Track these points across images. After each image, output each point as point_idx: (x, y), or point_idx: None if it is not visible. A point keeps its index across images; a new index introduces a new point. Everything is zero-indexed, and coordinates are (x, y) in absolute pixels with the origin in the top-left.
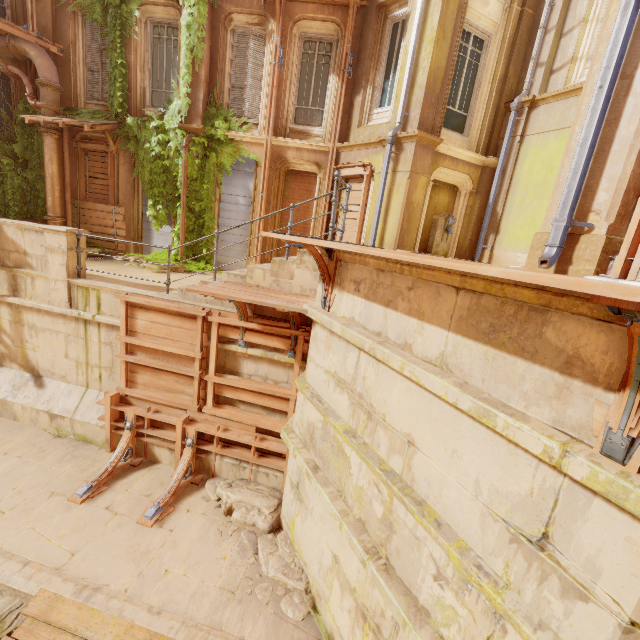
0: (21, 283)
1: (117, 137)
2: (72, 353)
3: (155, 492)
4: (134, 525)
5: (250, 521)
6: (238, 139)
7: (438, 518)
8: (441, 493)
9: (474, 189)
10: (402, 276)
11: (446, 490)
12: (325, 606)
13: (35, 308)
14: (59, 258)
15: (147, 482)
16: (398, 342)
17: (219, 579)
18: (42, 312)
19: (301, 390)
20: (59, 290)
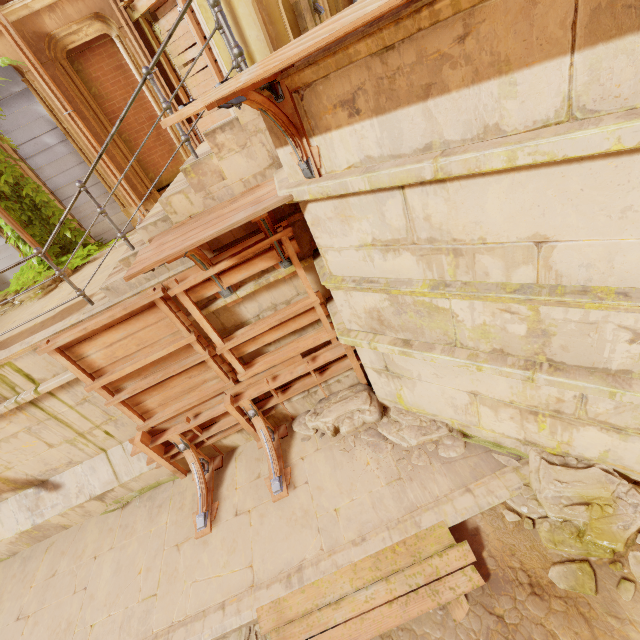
0: None
1: None
2: (53, 439)
3: (260, 470)
4: (273, 506)
5: (359, 424)
6: None
7: (617, 290)
8: (613, 265)
9: None
10: (436, 28)
11: (621, 258)
12: (477, 429)
13: None
14: None
15: (245, 469)
16: (470, 136)
17: (380, 480)
18: None
19: (337, 288)
20: None
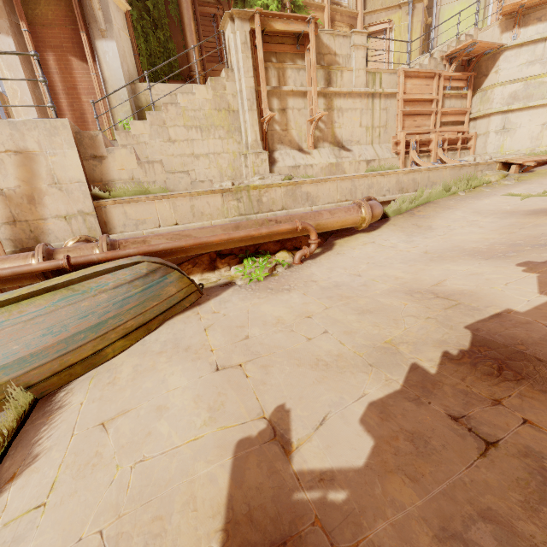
0: (333, 77)
1: (228, 0)
2: (364, 122)
3: None
4: None
5: (483, 159)
6: (308, 6)
7: None
8: None
9: (424, 38)
10: None
11: None
12: (539, 148)
13: (342, 95)
14: (361, 53)
15: None
16: None
17: None
18: (346, 97)
19: (502, 84)
20: (360, 77)
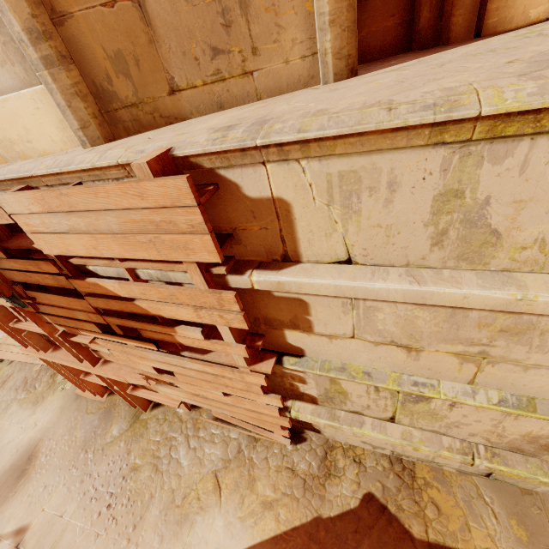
0: None
1: None
2: None
3: None
4: None
5: None
6: None
7: None
8: None
9: None
10: None
11: None
12: None
13: None
14: None
15: None
16: None
17: None
18: None
19: None
20: None
